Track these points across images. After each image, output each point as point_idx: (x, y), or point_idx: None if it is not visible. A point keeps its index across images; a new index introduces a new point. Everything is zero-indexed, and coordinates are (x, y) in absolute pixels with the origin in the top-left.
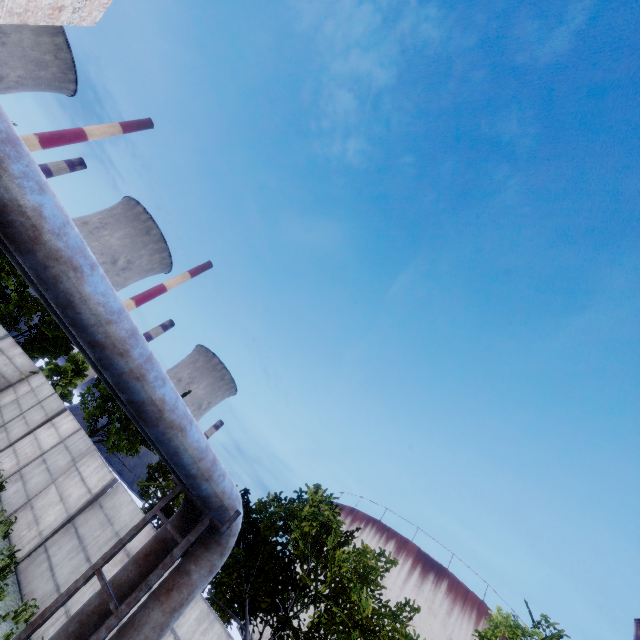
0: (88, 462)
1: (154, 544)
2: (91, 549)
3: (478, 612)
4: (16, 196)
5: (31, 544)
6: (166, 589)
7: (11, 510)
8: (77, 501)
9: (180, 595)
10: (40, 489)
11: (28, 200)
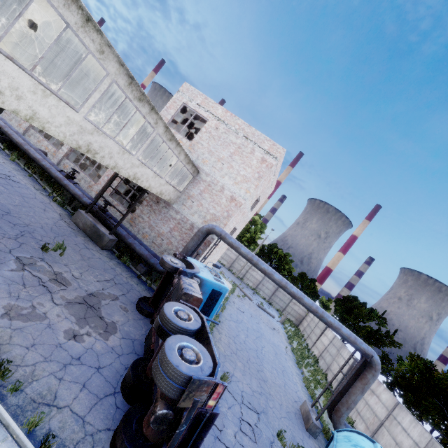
0: (343, 351)
1: (355, 367)
2: None
3: None
4: (290, 291)
5: (335, 384)
6: (360, 378)
7: (324, 370)
8: (345, 367)
9: (365, 380)
10: (330, 362)
11: (291, 290)
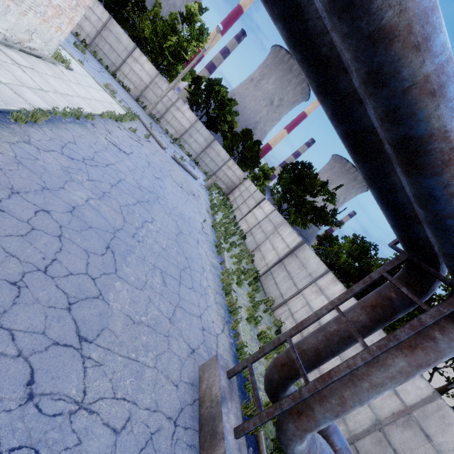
0: (283, 229)
1: (378, 299)
2: (295, 279)
3: None
4: None
5: (263, 269)
6: (407, 344)
7: (251, 250)
8: (282, 251)
9: (426, 356)
10: (261, 241)
11: None
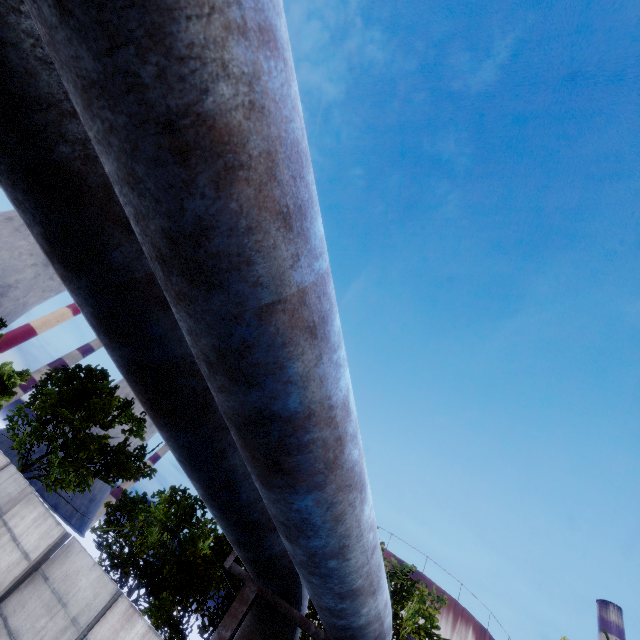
0: (22, 512)
1: None
2: None
3: (454, 614)
4: None
5: None
6: None
7: None
8: (6, 574)
9: None
10: None
11: None
